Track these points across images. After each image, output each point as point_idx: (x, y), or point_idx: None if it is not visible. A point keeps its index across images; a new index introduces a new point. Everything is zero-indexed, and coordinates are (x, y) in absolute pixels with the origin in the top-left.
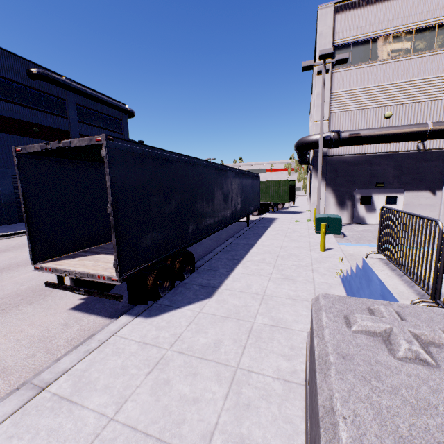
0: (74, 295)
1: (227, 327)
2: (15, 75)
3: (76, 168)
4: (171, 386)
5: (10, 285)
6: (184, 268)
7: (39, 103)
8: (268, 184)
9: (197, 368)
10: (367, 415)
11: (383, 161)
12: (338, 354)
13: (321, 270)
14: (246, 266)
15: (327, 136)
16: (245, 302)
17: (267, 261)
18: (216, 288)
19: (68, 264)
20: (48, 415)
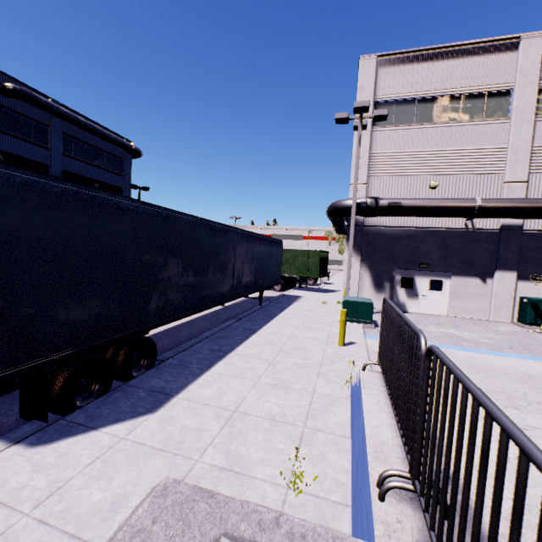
0: None
1: (151, 468)
2: None
3: None
4: None
5: None
6: (137, 362)
7: (10, 125)
8: (296, 254)
9: None
10: None
11: (427, 237)
12: None
13: (330, 375)
14: (232, 362)
15: (363, 202)
16: (201, 422)
17: (263, 356)
18: (170, 397)
19: None
20: None
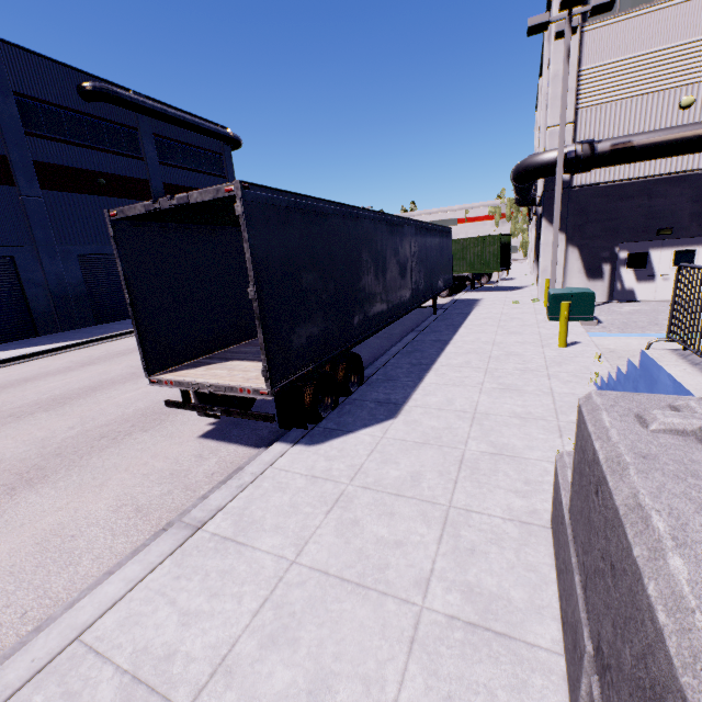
0: (200, 420)
1: (426, 456)
2: (62, 96)
3: (186, 236)
4: (362, 527)
5: (111, 408)
6: (350, 379)
7: (100, 138)
8: (465, 244)
9: (393, 507)
10: (687, 509)
11: (672, 189)
12: (636, 455)
13: (563, 376)
14: (441, 373)
15: (570, 152)
16: (447, 423)
17: (473, 365)
18: (400, 406)
19: (194, 375)
20: (214, 557)
